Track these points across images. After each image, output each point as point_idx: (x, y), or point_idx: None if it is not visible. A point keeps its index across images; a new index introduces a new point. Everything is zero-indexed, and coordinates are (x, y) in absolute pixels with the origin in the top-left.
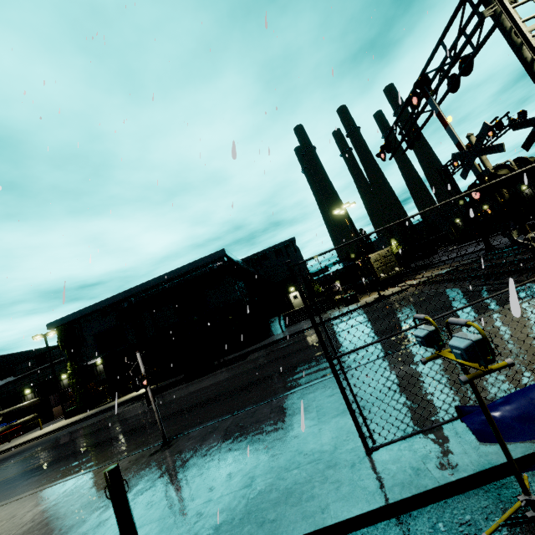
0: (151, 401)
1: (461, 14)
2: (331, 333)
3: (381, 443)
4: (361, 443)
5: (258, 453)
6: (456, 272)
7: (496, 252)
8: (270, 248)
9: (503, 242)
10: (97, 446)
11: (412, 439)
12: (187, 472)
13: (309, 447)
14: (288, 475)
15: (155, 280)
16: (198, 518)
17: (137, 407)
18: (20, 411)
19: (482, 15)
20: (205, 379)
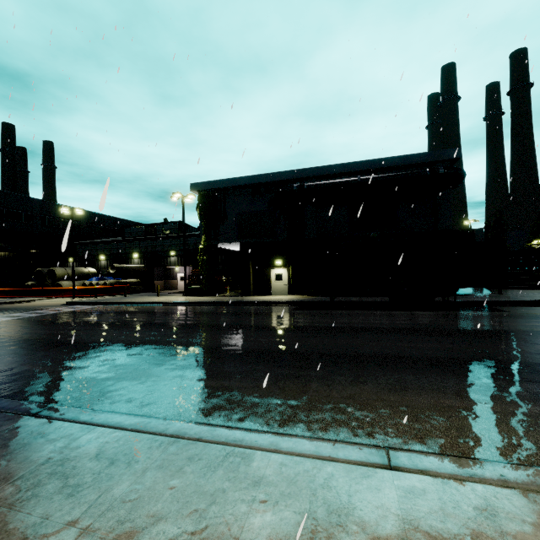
0: None
1: None
2: None
3: None
4: None
5: None
6: None
7: None
8: None
9: None
10: (451, 368)
11: None
12: None
13: None
14: None
15: (340, 166)
16: None
17: (341, 317)
18: (129, 271)
19: None
20: (455, 316)
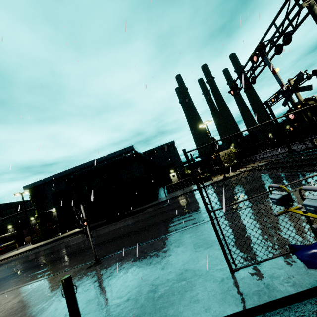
0: (89, 235)
1: (288, 5)
2: (196, 198)
3: (240, 266)
4: (226, 266)
5: (158, 270)
6: (271, 164)
7: (295, 153)
8: (159, 146)
9: (298, 148)
10: (52, 262)
11: (260, 264)
12: (112, 280)
13: (191, 267)
14: (179, 285)
15: (90, 162)
16: (121, 311)
17: (77, 238)
18: (5, 239)
19: (301, 6)
20: (119, 223)
